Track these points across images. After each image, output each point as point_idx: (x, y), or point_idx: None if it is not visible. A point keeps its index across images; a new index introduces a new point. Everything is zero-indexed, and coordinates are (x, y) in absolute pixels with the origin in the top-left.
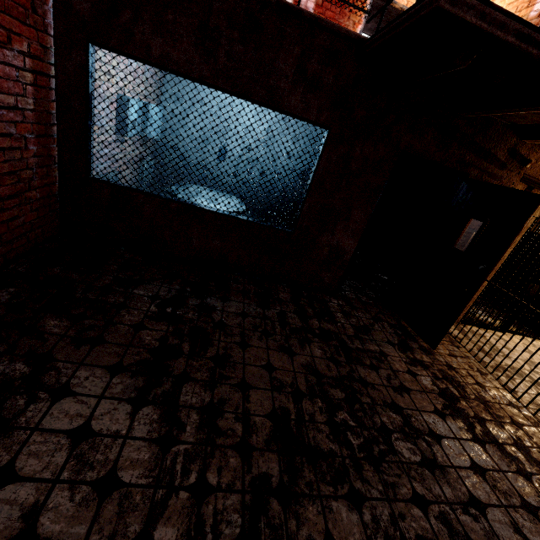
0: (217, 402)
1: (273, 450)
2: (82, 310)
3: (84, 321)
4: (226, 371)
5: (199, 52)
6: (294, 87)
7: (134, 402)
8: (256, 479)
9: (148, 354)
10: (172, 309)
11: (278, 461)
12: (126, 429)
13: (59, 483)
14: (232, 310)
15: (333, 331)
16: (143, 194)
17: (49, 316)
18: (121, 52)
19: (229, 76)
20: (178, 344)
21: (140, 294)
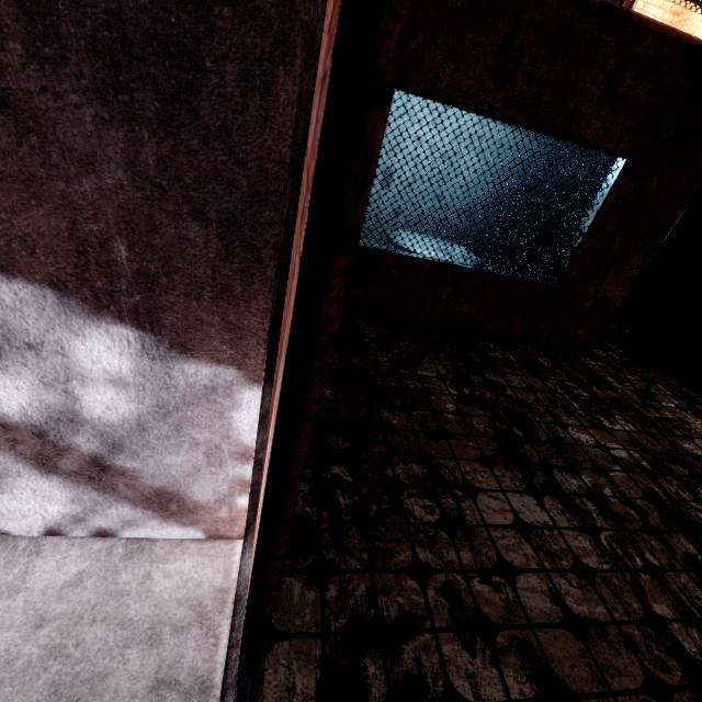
0: (592, 487)
1: (676, 531)
2: (399, 400)
3: (414, 413)
4: (572, 455)
5: (494, 78)
6: (598, 110)
7: (531, 494)
8: (685, 559)
9: (496, 443)
10: (468, 390)
11: (688, 541)
12: (549, 520)
13: (550, 573)
14: (516, 384)
15: (621, 399)
16: (393, 255)
17: (382, 411)
18: (402, 87)
19: (523, 104)
20: (509, 430)
21: (426, 375)
